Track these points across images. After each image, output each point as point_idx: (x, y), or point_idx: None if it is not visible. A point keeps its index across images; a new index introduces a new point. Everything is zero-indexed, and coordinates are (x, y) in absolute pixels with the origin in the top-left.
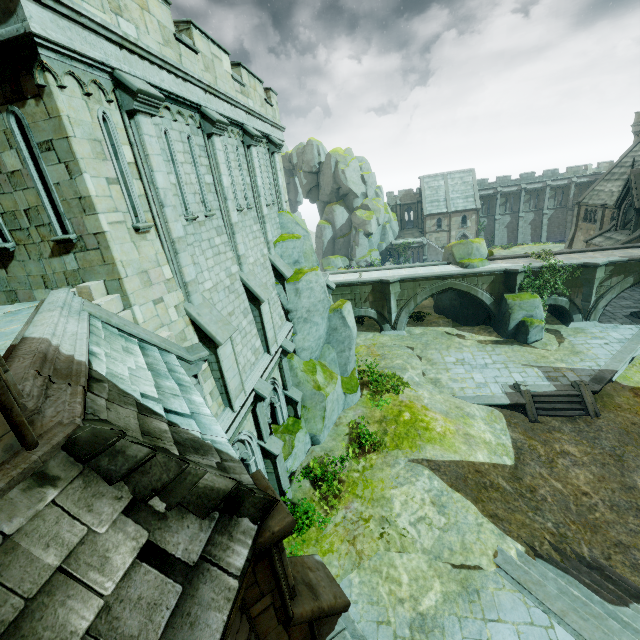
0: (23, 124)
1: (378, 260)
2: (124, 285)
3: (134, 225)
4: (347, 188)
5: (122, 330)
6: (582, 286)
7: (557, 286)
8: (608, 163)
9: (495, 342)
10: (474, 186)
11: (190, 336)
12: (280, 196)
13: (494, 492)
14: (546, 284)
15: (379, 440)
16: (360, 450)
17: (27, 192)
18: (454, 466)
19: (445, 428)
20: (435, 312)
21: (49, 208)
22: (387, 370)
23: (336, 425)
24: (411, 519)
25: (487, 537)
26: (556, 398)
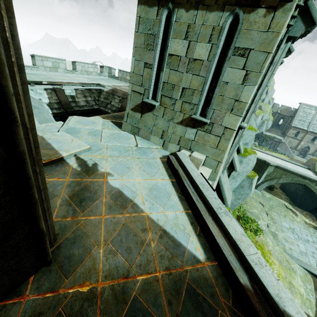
0: (237, 27)
1: None
2: (220, 167)
3: (242, 124)
4: None
5: None
6: None
7: None
8: None
9: (316, 228)
10: None
11: None
12: None
13: None
14: None
15: None
16: None
17: (195, 77)
18: None
19: (279, 272)
20: (280, 188)
21: (204, 95)
22: (249, 213)
23: None
24: None
25: None
26: None
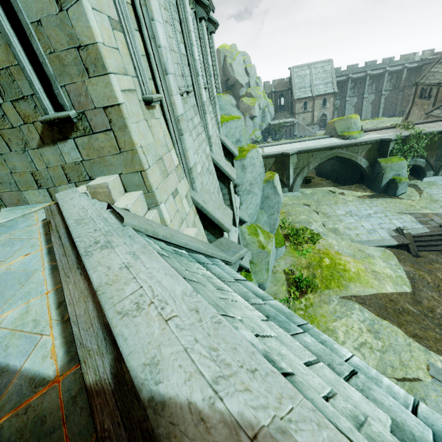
0: None
1: (260, 138)
2: (148, 179)
3: (145, 96)
4: (234, 79)
5: (168, 242)
6: (437, 149)
7: (419, 150)
8: (430, 51)
9: (371, 196)
10: (332, 73)
11: (198, 226)
12: (217, 78)
13: (407, 316)
14: (411, 149)
15: (311, 283)
16: (299, 292)
17: None
18: (374, 299)
19: (357, 268)
20: (317, 176)
21: (28, 69)
22: (297, 224)
23: (273, 273)
24: (354, 345)
25: (418, 354)
26: (430, 237)
